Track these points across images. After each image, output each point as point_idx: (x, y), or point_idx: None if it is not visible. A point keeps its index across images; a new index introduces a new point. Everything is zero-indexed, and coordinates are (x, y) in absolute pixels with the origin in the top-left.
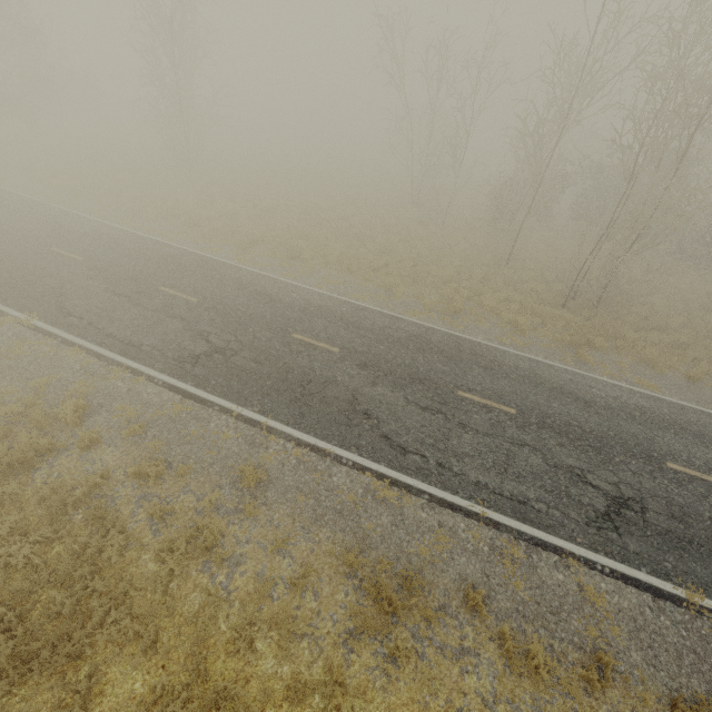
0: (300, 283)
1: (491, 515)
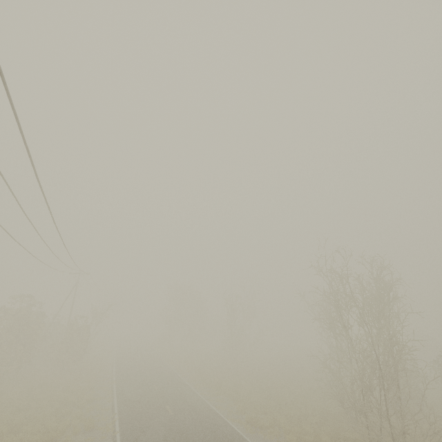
0: (205, 397)
1: None
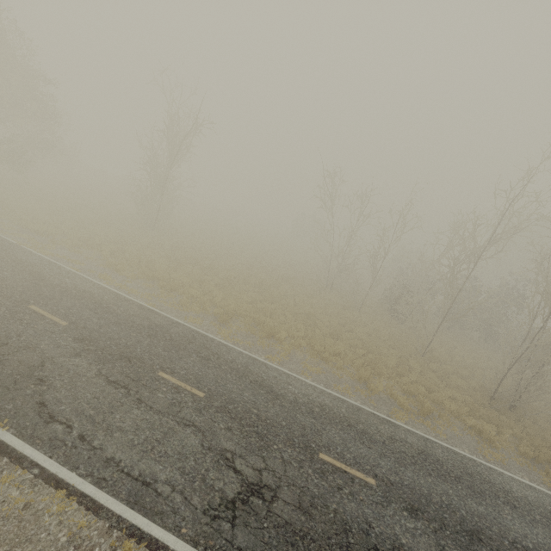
0: (286, 368)
1: None
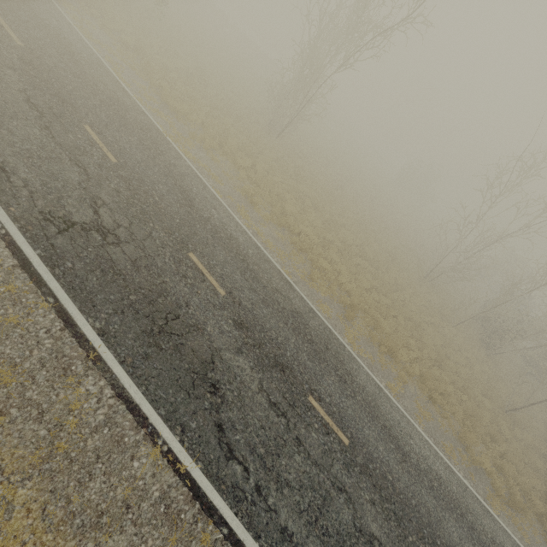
0: (403, 406)
1: None
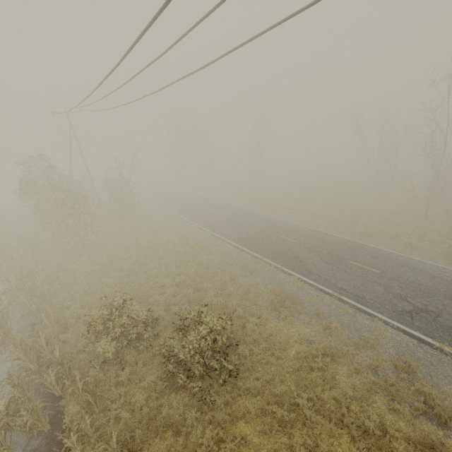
0: (291, 221)
1: (342, 297)
